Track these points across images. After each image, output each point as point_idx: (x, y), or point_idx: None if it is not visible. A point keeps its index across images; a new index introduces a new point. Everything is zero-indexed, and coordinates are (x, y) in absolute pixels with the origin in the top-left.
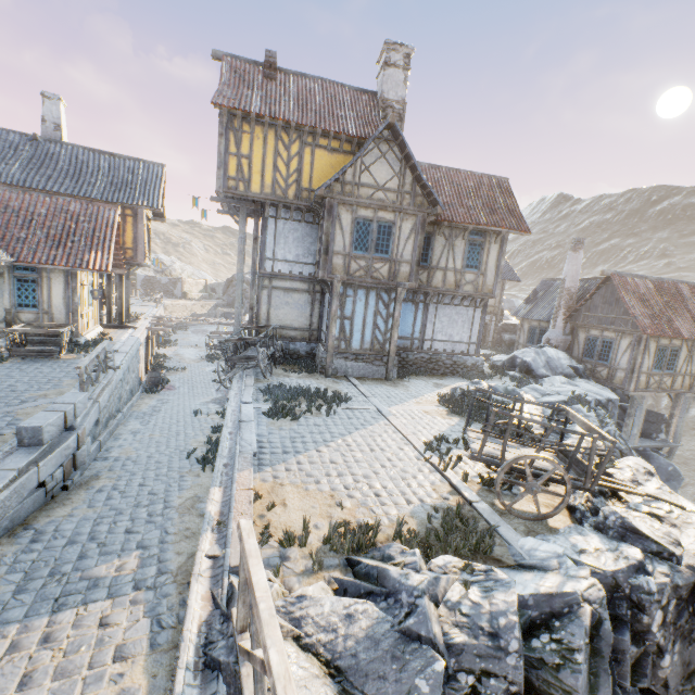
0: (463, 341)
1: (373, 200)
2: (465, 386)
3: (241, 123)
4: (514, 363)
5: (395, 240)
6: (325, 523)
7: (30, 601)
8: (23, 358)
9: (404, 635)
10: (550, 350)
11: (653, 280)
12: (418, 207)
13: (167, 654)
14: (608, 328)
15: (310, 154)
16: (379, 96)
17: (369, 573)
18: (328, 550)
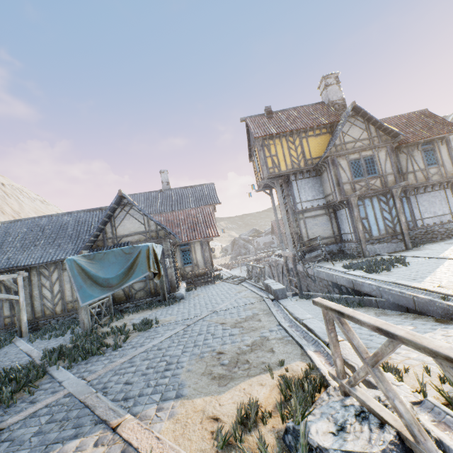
0: (445, 213)
1: (355, 148)
2: None
3: (268, 141)
4: None
5: (377, 164)
6: None
7: (384, 340)
8: (200, 287)
9: None
10: None
11: None
12: (385, 142)
13: None
14: None
15: (305, 142)
16: (327, 102)
17: None
18: None
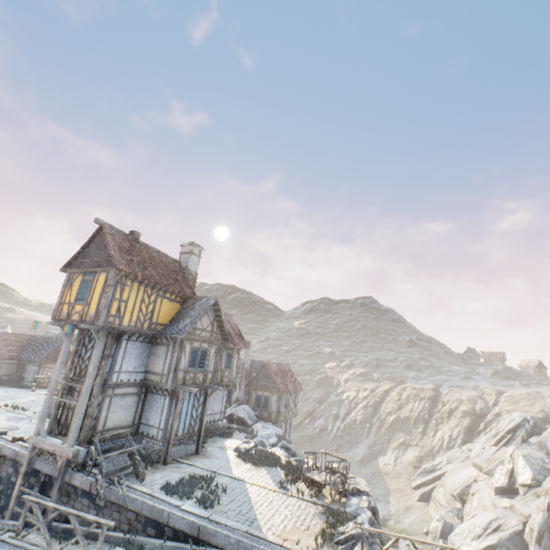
0: (219, 412)
1: (200, 336)
2: (242, 445)
3: (127, 279)
4: (232, 418)
5: (208, 359)
6: (313, 537)
7: None
8: None
9: (371, 545)
10: (245, 406)
11: (277, 364)
12: (218, 340)
13: None
14: (267, 390)
15: (160, 301)
16: (185, 266)
17: (347, 539)
18: (327, 543)
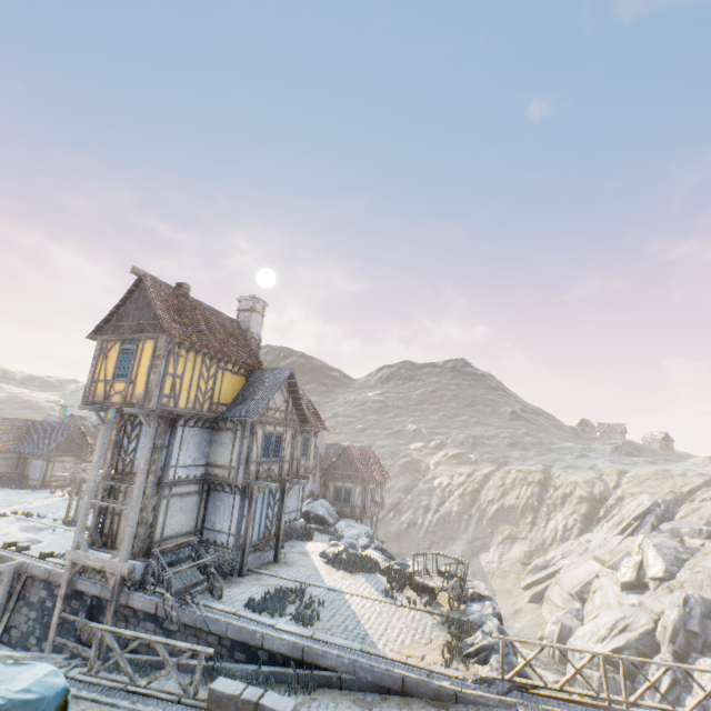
0: (294, 510)
1: (274, 418)
2: (330, 548)
3: (181, 348)
4: (309, 516)
5: (283, 446)
6: (438, 652)
7: None
8: None
9: (506, 656)
10: (323, 501)
11: (358, 447)
12: (294, 422)
13: (492, 709)
14: (348, 480)
15: (221, 375)
16: (246, 327)
17: (478, 651)
18: (456, 657)
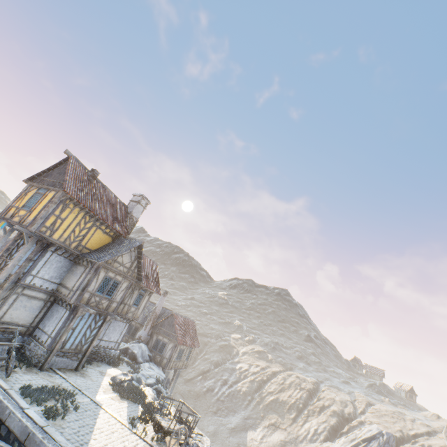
0: (114, 341)
1: (117, 269)
2: (120, 375)
3: (71, 202)
4: (127, 351)
5: (117, 290)
6: None
7: None
8: None
9: None
10: (143, 345)
11: (184, 317)
12: (133, 278)
13: None
14: (167, 337)
15: (94, 230)
16: (130, 211)
17: None
18: None
